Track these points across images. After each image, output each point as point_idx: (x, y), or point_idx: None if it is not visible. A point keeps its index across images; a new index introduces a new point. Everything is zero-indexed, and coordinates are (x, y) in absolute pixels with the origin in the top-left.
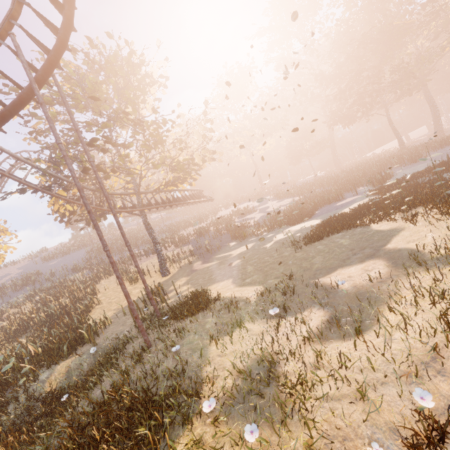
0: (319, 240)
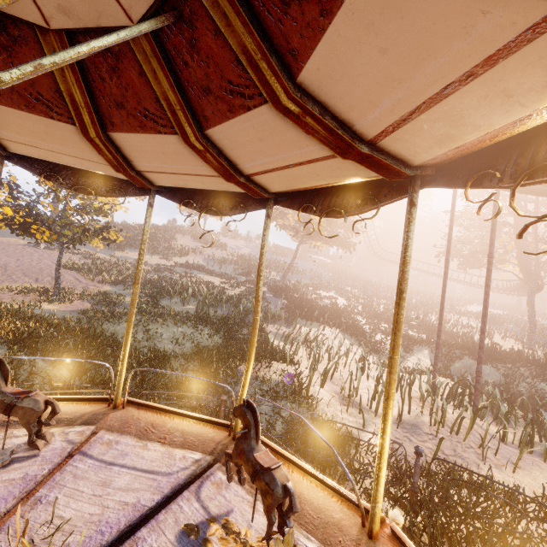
0: None
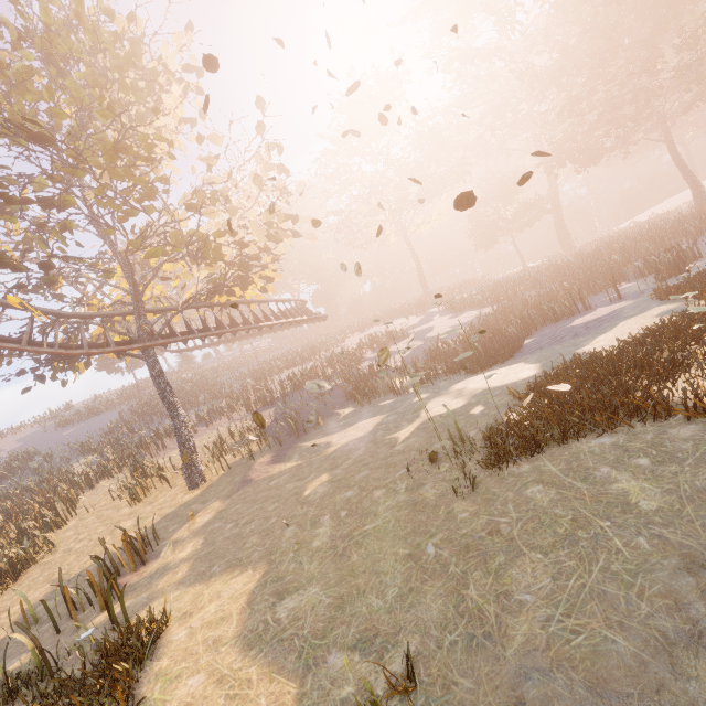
0: (534, 453)
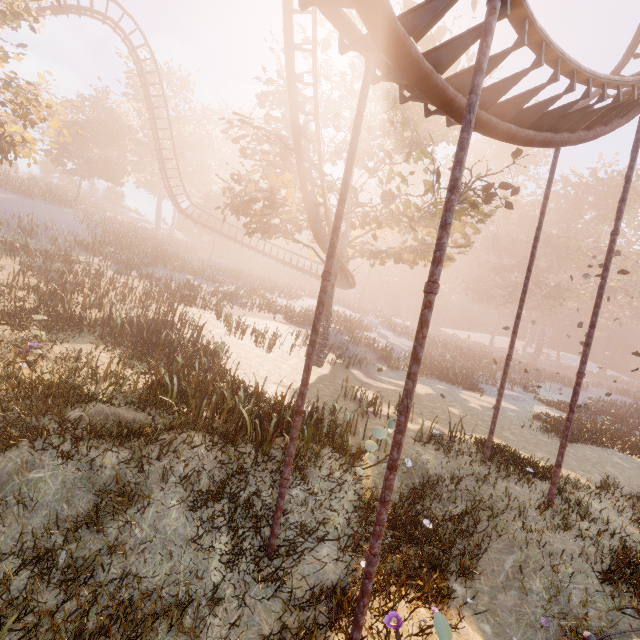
0: (577, 442)
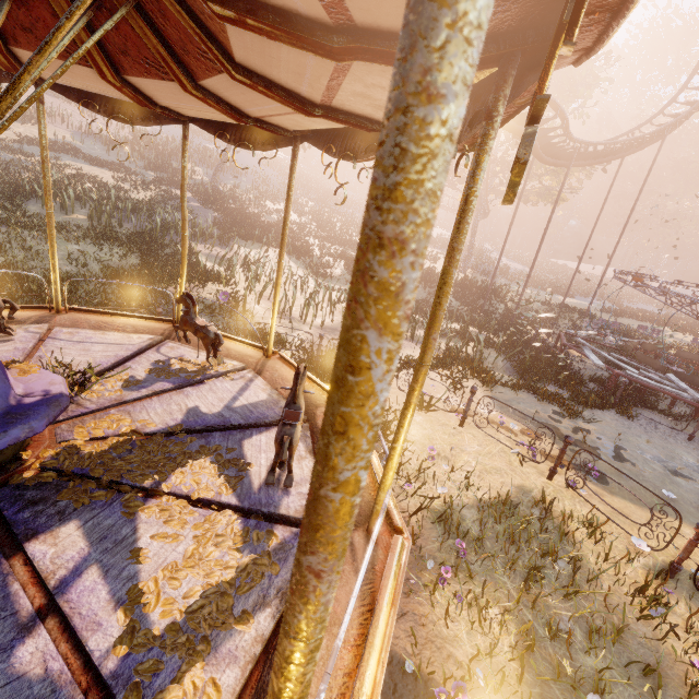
0: (623, 317)
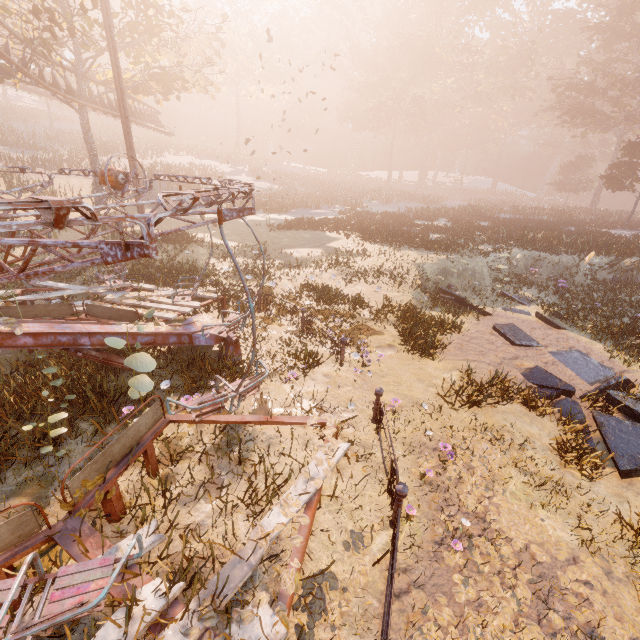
0: (290, 230)
